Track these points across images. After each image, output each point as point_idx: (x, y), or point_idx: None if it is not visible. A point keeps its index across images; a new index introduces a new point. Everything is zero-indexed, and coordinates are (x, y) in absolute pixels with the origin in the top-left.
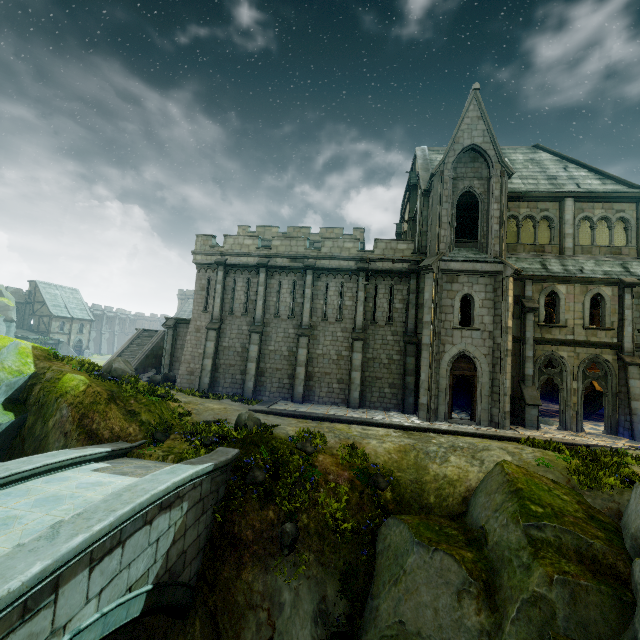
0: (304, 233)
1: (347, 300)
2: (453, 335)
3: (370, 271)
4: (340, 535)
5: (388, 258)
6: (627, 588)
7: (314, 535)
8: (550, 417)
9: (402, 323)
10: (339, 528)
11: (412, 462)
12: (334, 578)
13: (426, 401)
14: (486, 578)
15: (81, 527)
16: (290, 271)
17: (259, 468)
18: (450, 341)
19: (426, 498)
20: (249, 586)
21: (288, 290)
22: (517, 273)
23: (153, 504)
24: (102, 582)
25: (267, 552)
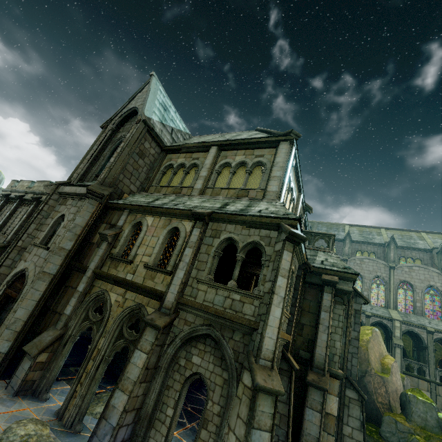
0: None
1: None
2: (31, 252)
3: None
4: None
5: None
6: None
7: None
8: None
9: None
10: None
11: None
12: None
13: None
14: None
15: None
16: (30, 203)
17: None
18: (26, 257)
19: None
20: None
21: (21, 216)
22: (95, 195)
23: None
24: None
25: None
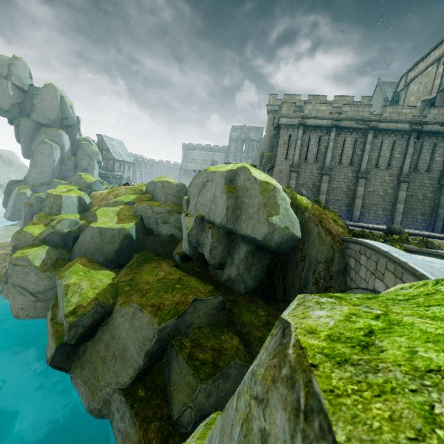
0: (321, 100)
1: (396, 153)
2: None
3: (420, 132)
4: None
5: (439, 122)
6: None
7: None
8: None
9: (438, 171)
10: None
11: None
12: None
13: None
14: None
15: None
16: (354, 131)
17: None
18: None
19: None
20: None
21: (350, 145)
22: None
23: None
24: None
25: None
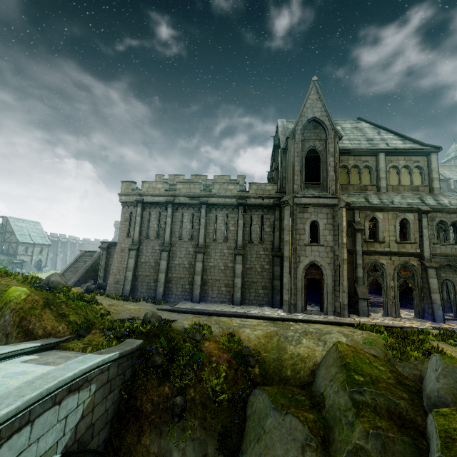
0: (203, 179)
1: (231, 226)
2: (305, 250)
3: (247, 205)
4: (219, 404)
5: (259, 196)
6: (423, 437)
7: (199, 405)
8: (378, 307)
9: (270, 242)
10: (218, 398)
11: (275, 345)
12: (214, 439)
13: (288, 298)
14: (323, 434)
15: None
16: (190, 206)
17: (158, 354)
18: (303, 254)
19: (284, 372)
20: (147, 449)
21: (188, 220)
22: (348, 205)
23: (61, 388)
24: (10, 456)
25: (162, 420)
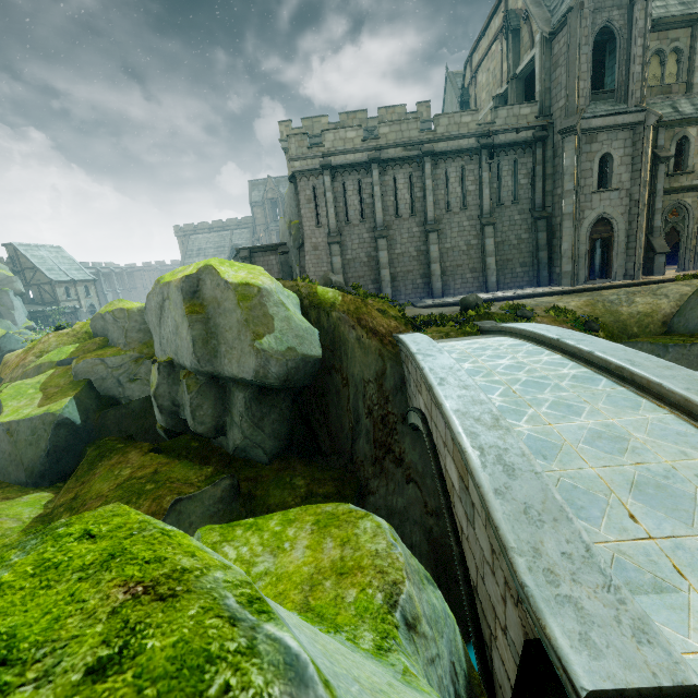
0: (360, 119)
1: (470, 185)
2: (592, 200)
3: (492, 147)
4: None
5: (512, 128)
6: None
7: None
8: None
9: (528, 200)
10: None
11: (603, 310)
12: None
13: (570, 269)
14: None
15: (581, 336)
16: (404, 162)
17: None
18: (589, 207)
19: (630, 330)
20: None
21: (405, 185)
22: (659, 120)
23: None
24: None
25: None
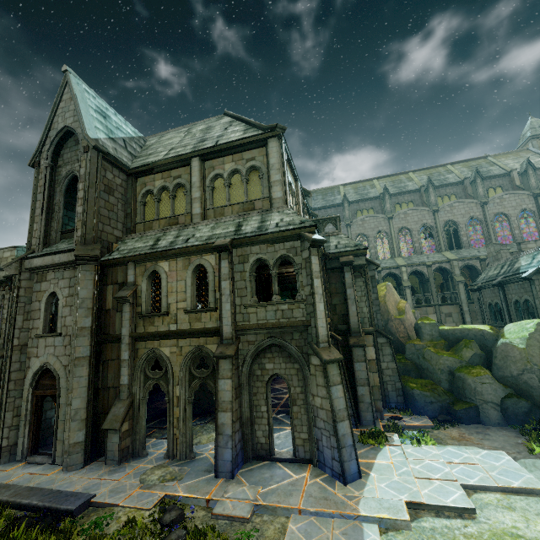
0: None
1: (6, 313)
2: (38, 345)
3: None
4: None
5: None
6: None
7: None
8: None
9: None
10: None
11: None
12: None
13: None
14: None
15: None
16: None
17: None
18: (35, 353)
19: None
20: None
21: None
22: (88, 259)
23: None
24: None
25: None
